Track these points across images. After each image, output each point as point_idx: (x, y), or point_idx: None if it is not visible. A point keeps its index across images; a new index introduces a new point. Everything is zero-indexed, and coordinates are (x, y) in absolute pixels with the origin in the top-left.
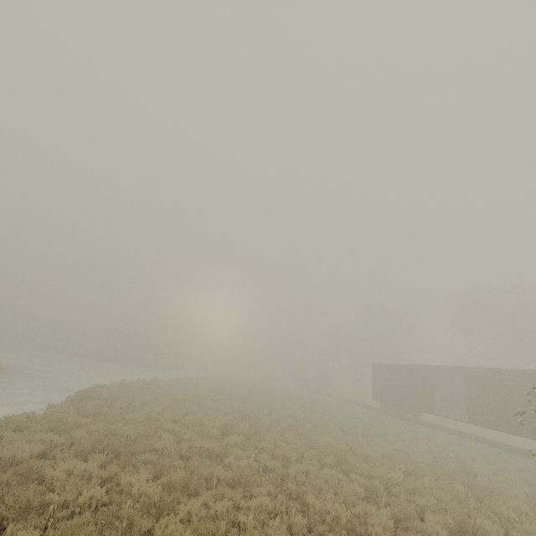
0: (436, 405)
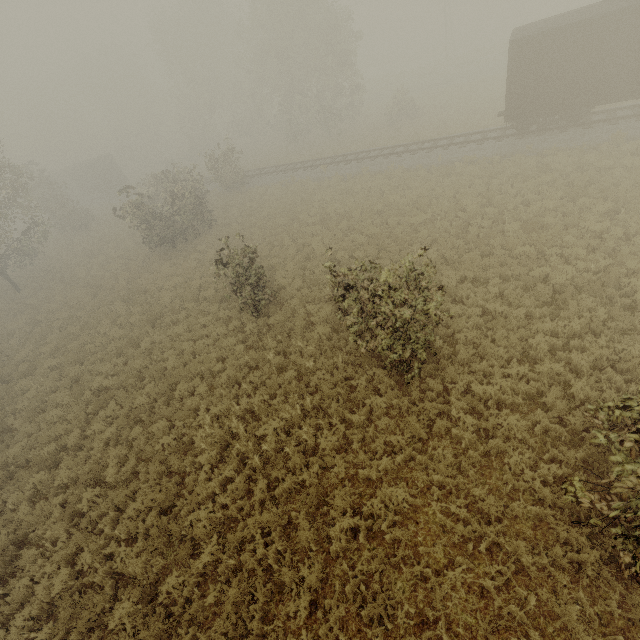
0: None
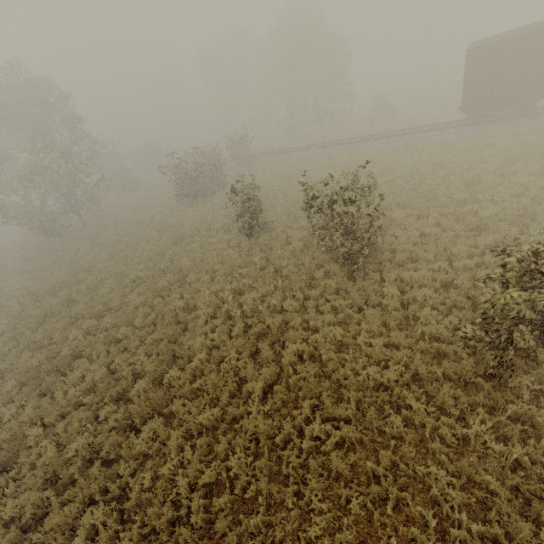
0: None
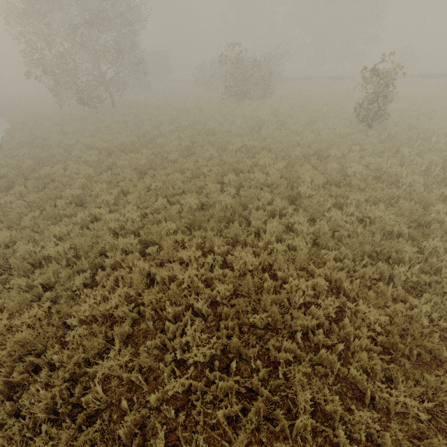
0: None
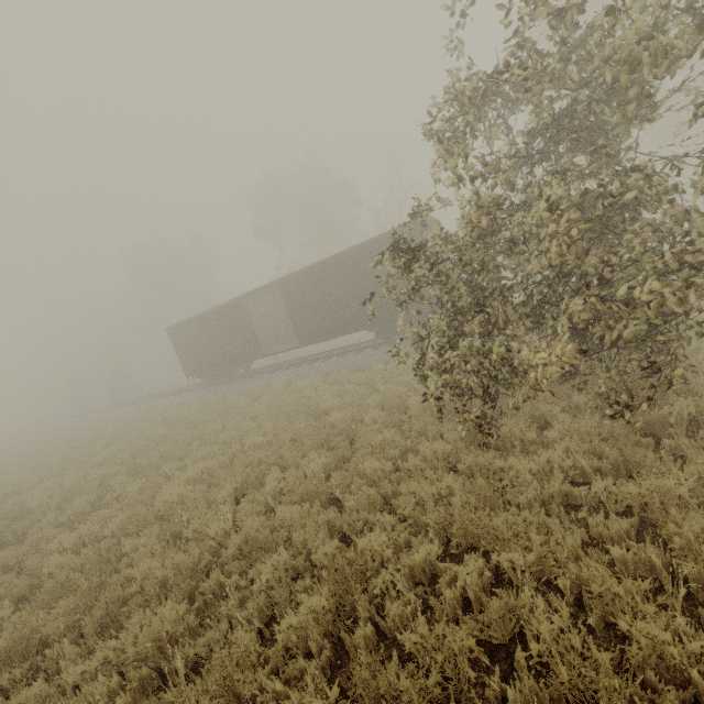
0: (265, 343)
